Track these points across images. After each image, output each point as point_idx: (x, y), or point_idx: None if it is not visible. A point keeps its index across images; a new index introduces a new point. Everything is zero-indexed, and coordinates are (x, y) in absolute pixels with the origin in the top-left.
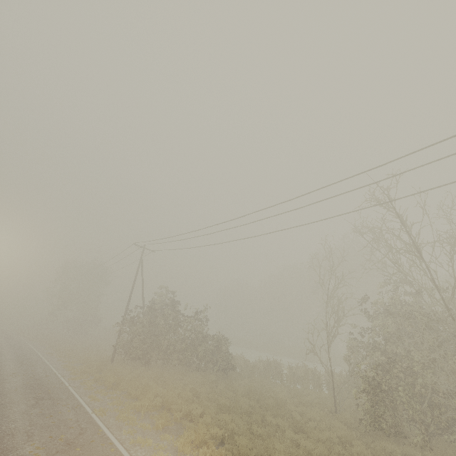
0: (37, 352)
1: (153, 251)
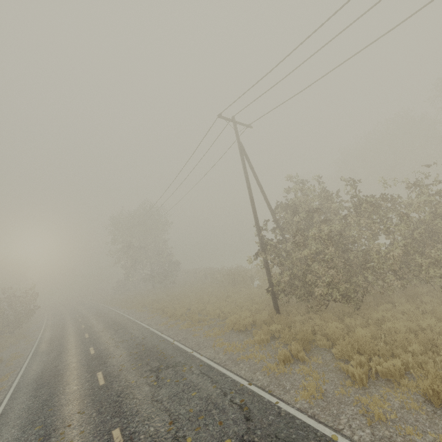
0: (148, 328)
1: (248, 126)
